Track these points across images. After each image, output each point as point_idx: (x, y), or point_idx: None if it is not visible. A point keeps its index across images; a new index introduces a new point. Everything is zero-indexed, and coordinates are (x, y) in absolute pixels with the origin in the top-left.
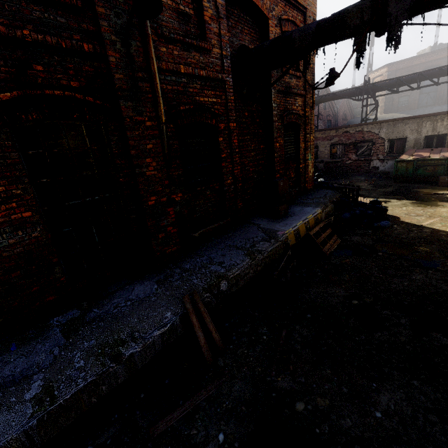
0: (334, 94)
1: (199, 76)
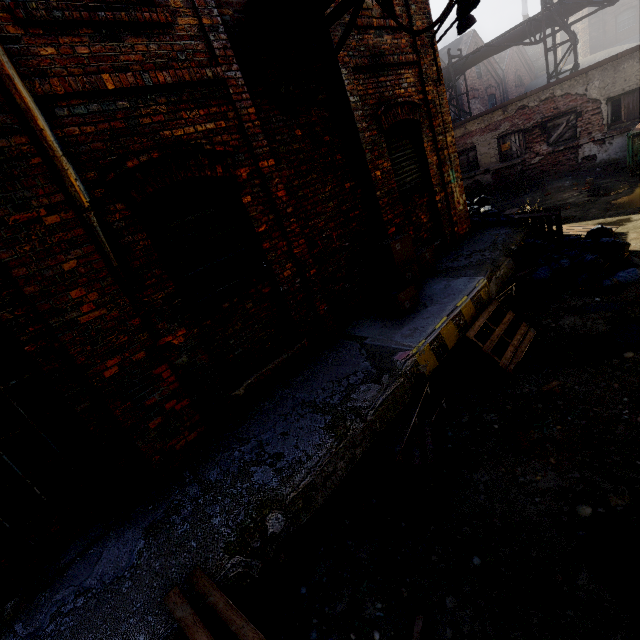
0: (488, 45)
1: (159, 86)
